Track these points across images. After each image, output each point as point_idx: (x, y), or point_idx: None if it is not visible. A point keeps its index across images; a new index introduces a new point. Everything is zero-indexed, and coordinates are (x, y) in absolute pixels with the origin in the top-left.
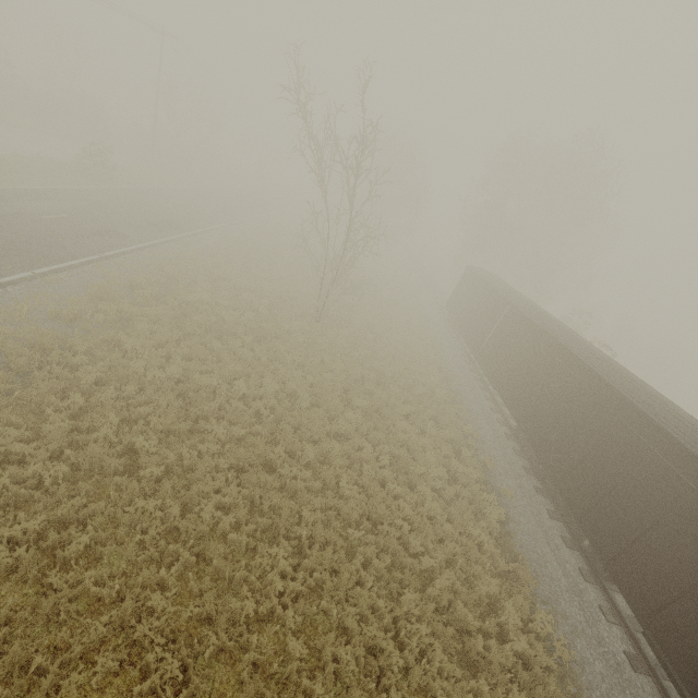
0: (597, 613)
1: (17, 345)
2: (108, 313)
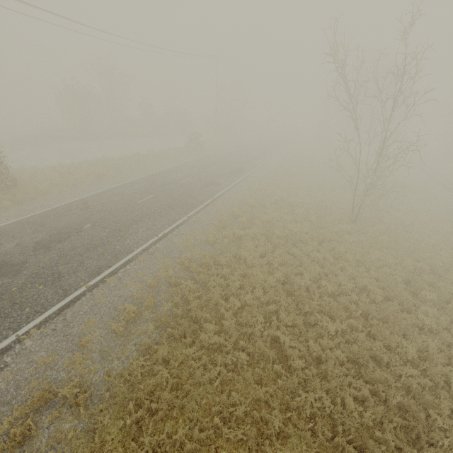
0: None
1: (197, 265)
2: (228, 236)
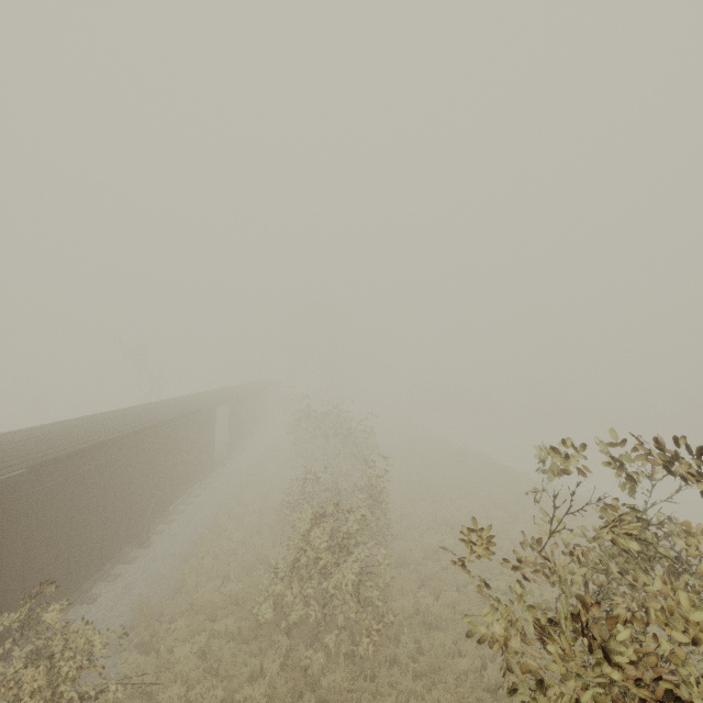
0: None
1: None
2: None
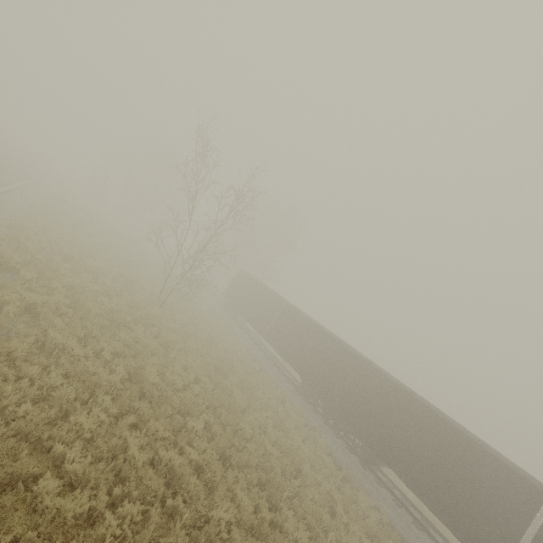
0: (377, 485)
1: None
2: (5, 302)
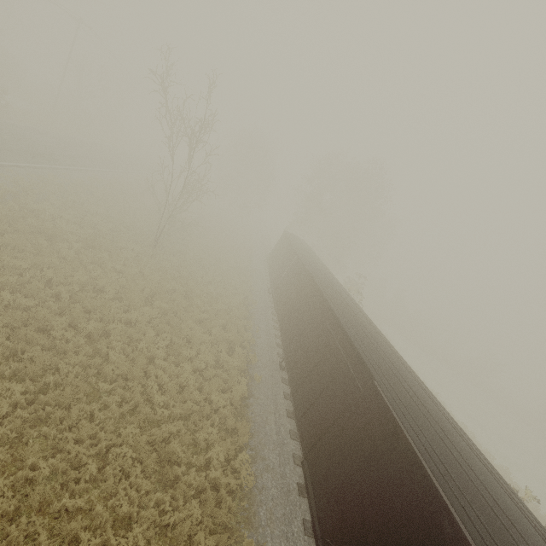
0: (289, 458)
1: None
2: None
